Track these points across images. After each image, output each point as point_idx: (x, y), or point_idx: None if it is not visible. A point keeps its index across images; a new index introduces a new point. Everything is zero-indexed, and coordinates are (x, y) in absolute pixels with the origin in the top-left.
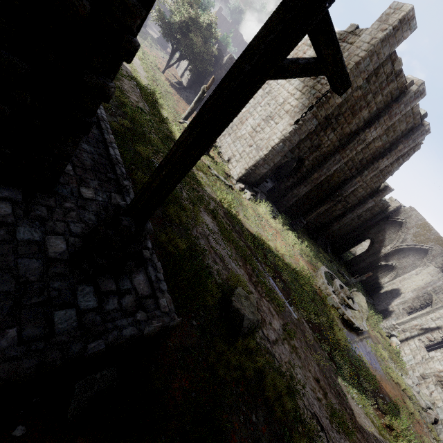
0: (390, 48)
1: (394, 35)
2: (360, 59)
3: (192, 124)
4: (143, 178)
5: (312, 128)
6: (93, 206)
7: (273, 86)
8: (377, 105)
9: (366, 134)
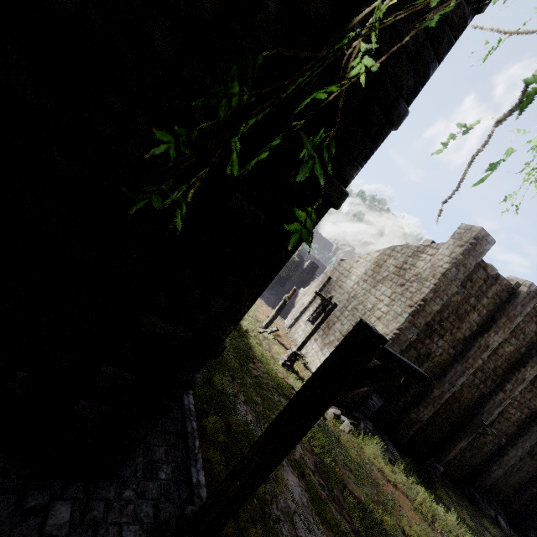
0: (474, 259)
1: (473, 249)
2: (446, 270)
3: (270, 431)
4: (215, 422)
5: (413, 336)
6: (154, 490)
7: (358, 290)
8: (486, 307)
9: (486, 339)
